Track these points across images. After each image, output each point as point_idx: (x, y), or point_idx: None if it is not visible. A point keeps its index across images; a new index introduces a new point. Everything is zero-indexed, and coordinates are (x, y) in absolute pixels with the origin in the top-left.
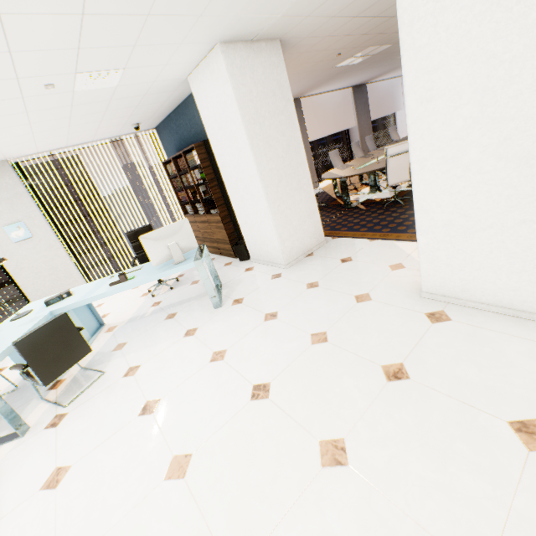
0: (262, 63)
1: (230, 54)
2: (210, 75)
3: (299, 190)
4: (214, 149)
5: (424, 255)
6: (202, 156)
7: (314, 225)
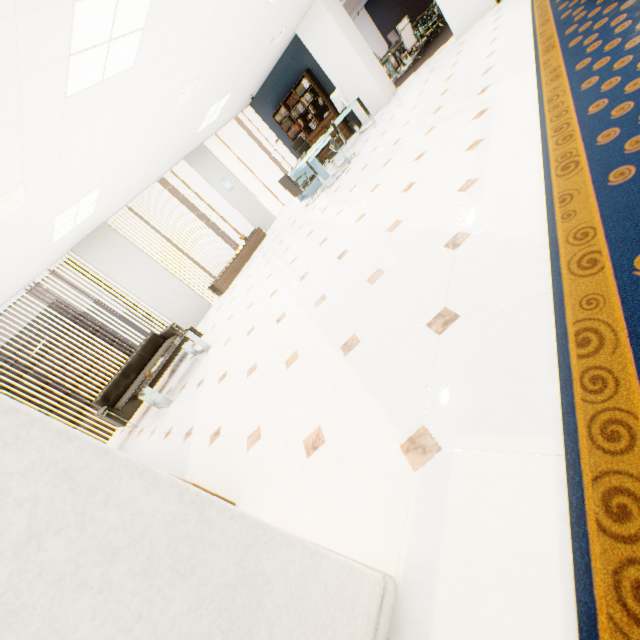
0: (332, 2)
1: (323, 0)
2: (313, 18)
3: (373, 62)
4: (321, 64)
5: (449, 20)
6: (309, 80)
7: (387, 80)
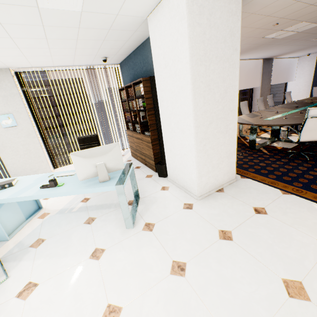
0: (221, 7)
1: None
2: (168, 13)
3: (225, 133)
4: (157, 84)
5: None
6: (146, 88)
7: (229, 165)
